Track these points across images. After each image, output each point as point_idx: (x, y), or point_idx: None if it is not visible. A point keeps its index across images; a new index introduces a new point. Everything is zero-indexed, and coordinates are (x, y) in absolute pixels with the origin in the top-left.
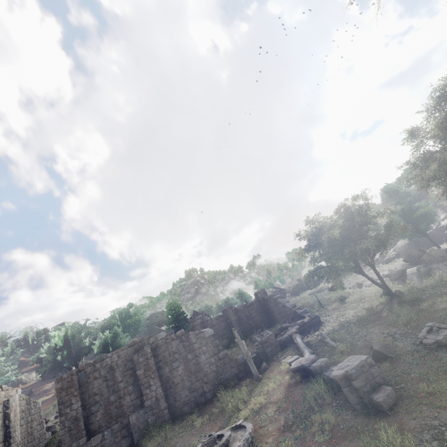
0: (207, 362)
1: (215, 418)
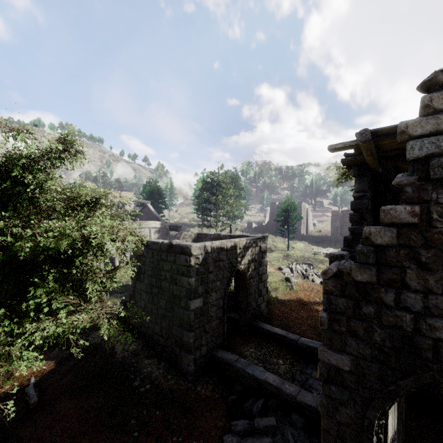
0: None
1: None
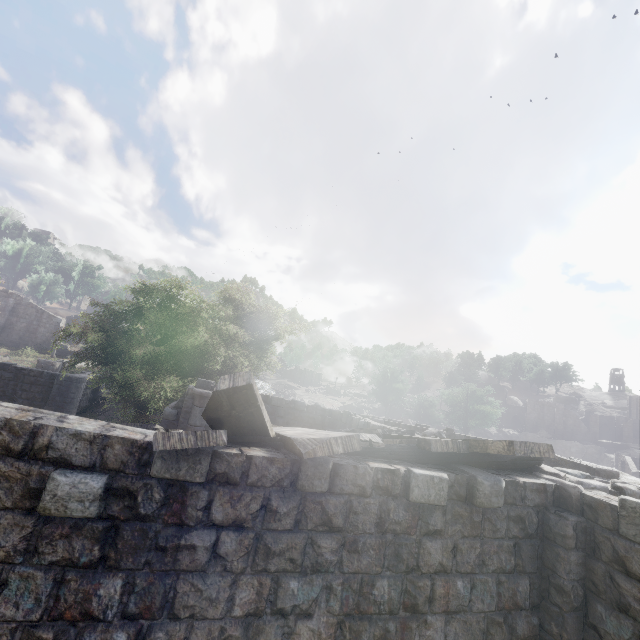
0: (42, 333)
1: (11, 353)
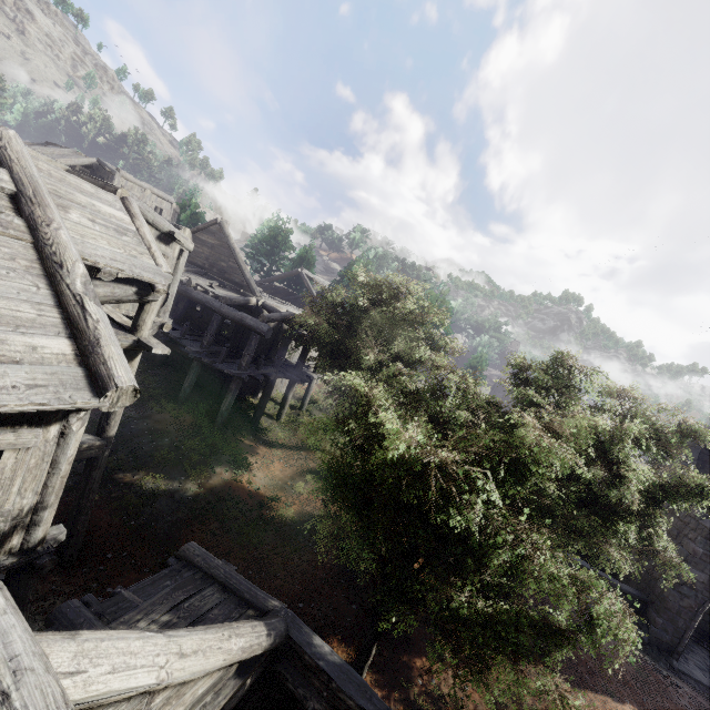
0: None
1: None
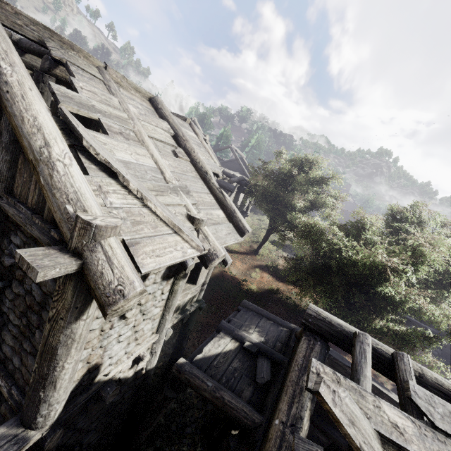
0: None
1: None
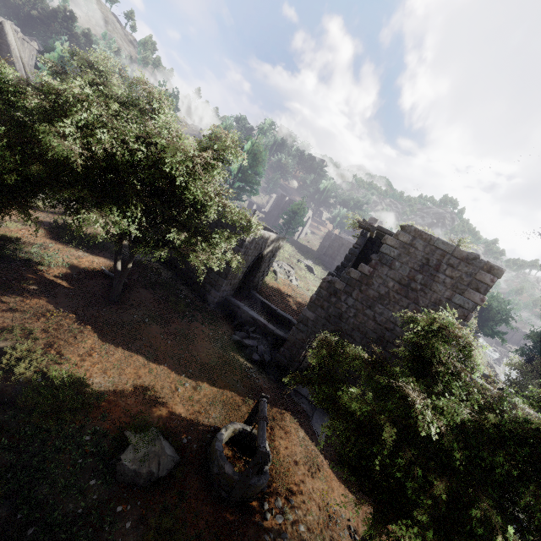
0: None
1: None
